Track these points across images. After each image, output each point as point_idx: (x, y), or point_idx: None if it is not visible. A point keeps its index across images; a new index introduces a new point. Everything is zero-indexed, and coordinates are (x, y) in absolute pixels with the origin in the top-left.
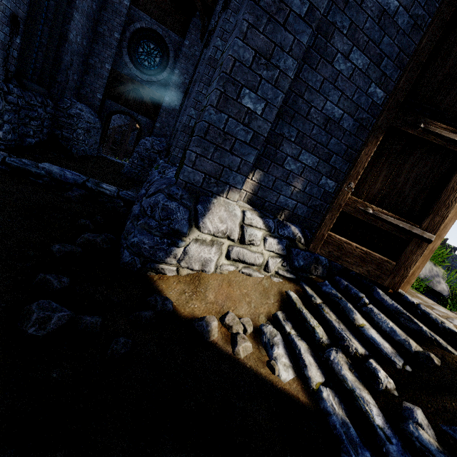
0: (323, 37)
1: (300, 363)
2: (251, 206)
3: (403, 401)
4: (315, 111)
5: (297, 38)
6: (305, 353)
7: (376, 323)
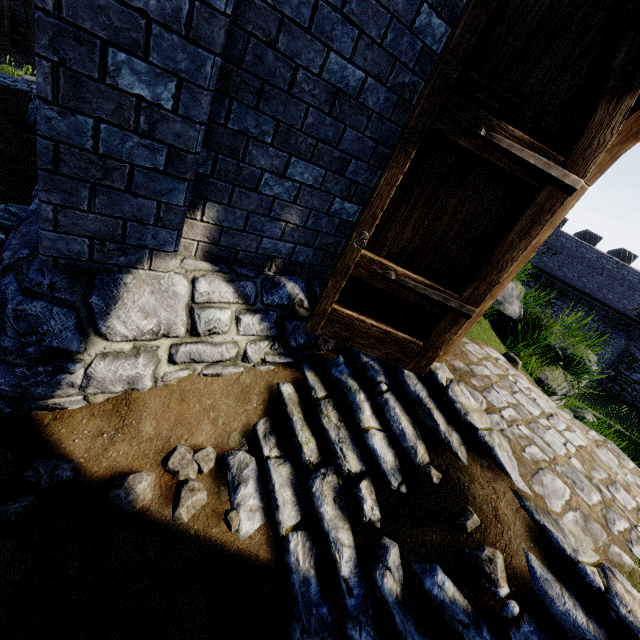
0: None
1: (272, 503)
2: (213, 261)
3: (383, 536)
4: (308, 75)
5: None
6: (280, 488)
7: (388, 422)
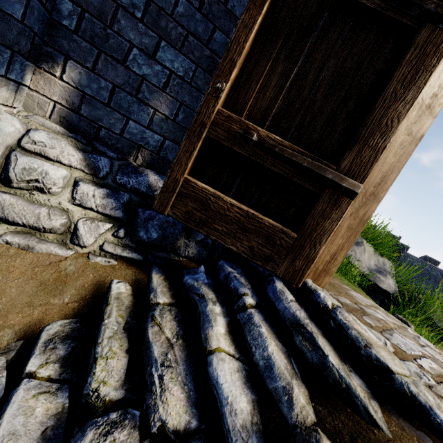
0: None
1: None
2: (71, 131)
3: None
4: None
5: None
6: None
7: (248, 346)
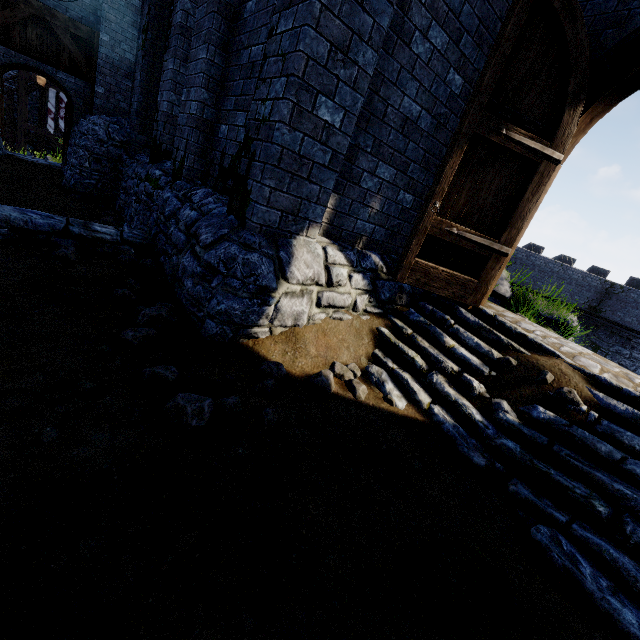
0: (399, 9)
1: (409, 391)
2: (328, 238)
3: (493, 399)
4: (392, 110)
5: (377, 21)
6: (412, 382)
7: (463, 341)
